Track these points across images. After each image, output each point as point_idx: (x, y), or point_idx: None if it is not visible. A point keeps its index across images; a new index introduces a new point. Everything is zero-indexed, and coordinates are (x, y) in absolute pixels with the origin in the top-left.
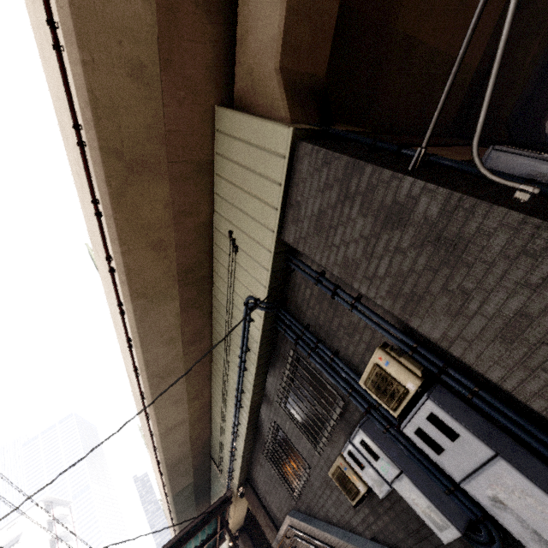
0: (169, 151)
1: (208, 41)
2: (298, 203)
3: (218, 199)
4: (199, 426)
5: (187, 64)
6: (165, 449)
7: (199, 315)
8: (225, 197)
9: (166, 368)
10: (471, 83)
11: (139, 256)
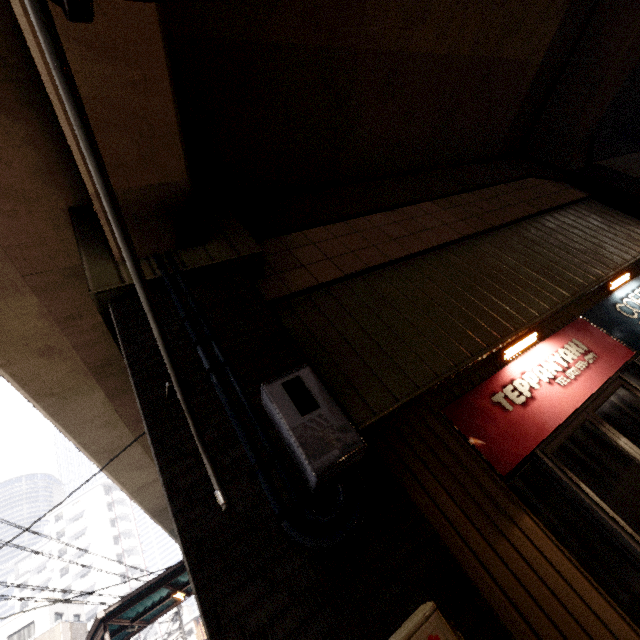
0: (18, 265)
1: (23, 142)
2: None
3: None
4: None
5: (2, 174)
6: (142, 501)
7: None
8: None
9: (113, 445)
10: (534, 83)
11: (27, 364)
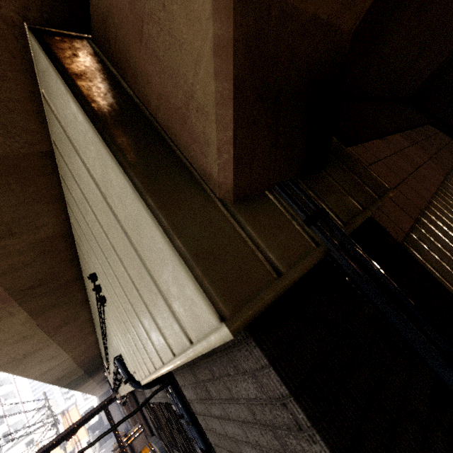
0: None
1: None
2: (209, 392)
3: (72, 216)
4: (85, 354)
5: None
6: (45, 379)
7: (68, 308)
8: (80, 226)
9: (25, 352)
10: None
11: None
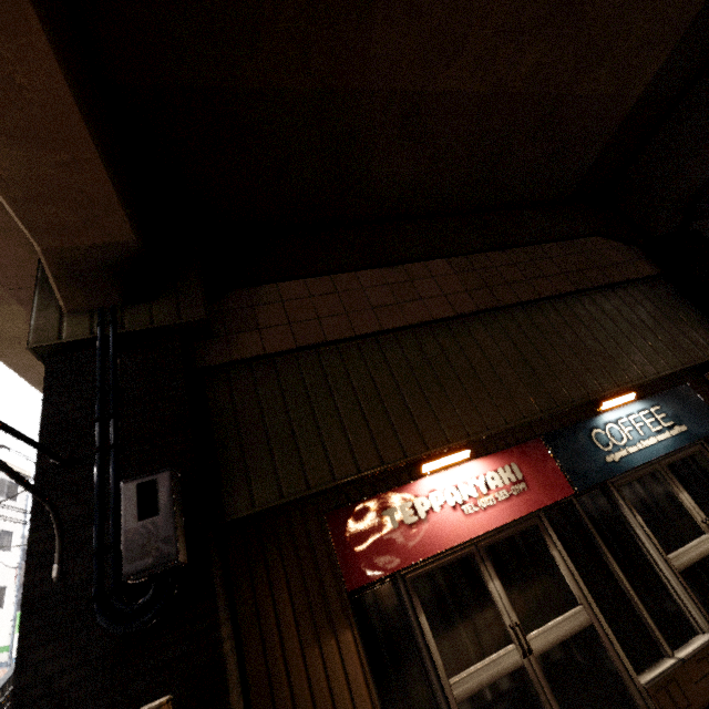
0: (2, 281)
1: None
2: None
3: None
4: None
5: None
6: None
7: None
8: None
9: None
10: (628, 120)
11: (22, 358)
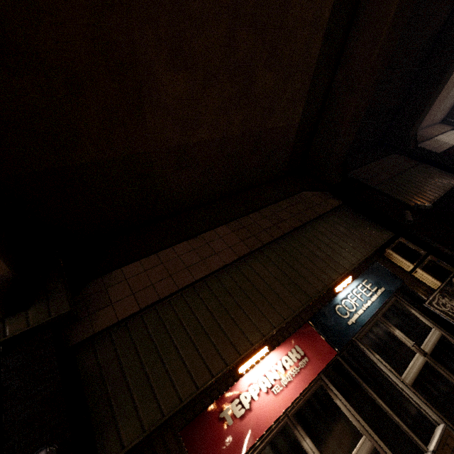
0: None
1: None
2: None
3: None
4: None
5: None
6: None
7: None
8: None
9: None
10: (298, 134)
11: None
